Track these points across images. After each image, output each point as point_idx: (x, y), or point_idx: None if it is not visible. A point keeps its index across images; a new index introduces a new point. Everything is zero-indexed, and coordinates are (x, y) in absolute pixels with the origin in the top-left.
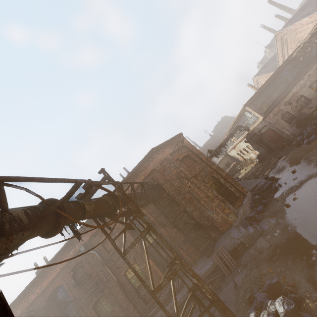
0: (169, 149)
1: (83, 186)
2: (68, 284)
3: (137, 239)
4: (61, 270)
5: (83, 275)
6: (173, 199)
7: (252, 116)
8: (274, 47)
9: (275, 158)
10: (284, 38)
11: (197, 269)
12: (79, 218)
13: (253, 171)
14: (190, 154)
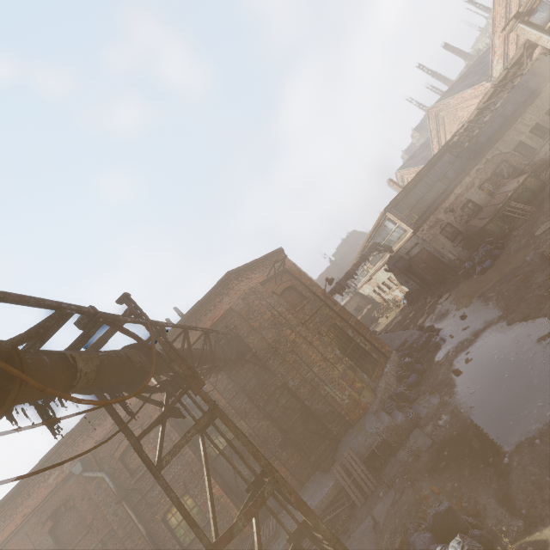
0: (259, 274)
1: (77, 322)
2: (38, 549)
3: (189, 435)
4: (26, 518)
5: (75, 527)
6: (263, 365)
7: (396, 228)
8: (425, 130)
9: (432, 298)
10: (439, 116)
11: (306, 498)
12: (59, 387)
13: (399, 319)
14: (297, 284)
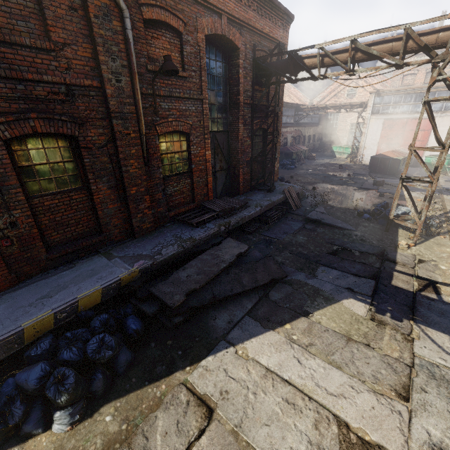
0: None
1: None
2: None
3: None
4: None
5: (9, 14)
6: (267, 106)
7: None
8: None
9: None
10: None
11: (260, 197)
12: None
13: None
14: None
